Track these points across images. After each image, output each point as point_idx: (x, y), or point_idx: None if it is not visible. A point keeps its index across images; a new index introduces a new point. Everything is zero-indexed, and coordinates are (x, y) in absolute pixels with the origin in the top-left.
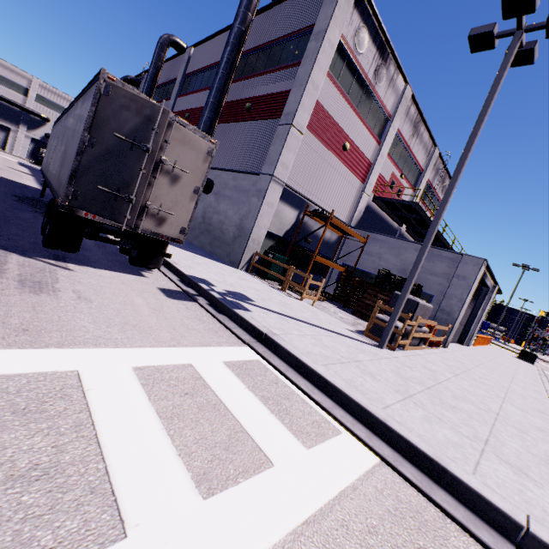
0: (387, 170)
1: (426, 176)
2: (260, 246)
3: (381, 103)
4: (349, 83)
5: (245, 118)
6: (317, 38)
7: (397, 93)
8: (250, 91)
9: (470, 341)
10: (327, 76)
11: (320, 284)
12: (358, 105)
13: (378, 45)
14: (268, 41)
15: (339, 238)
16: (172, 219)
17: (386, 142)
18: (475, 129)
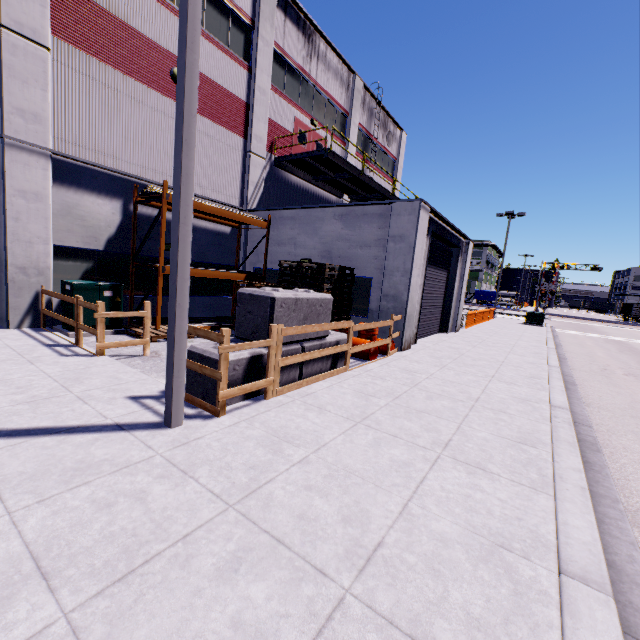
0: (283, 114)
1: (355, 120)
2: (48, 276)
3: None
4: None
5: None
6: None
7: None
8: None
9: (457, 325)
10: None
11: (140, 314)
12: None
13: None
14: None
15: (236, 233)
16: None
17: (261, 67)
18: None
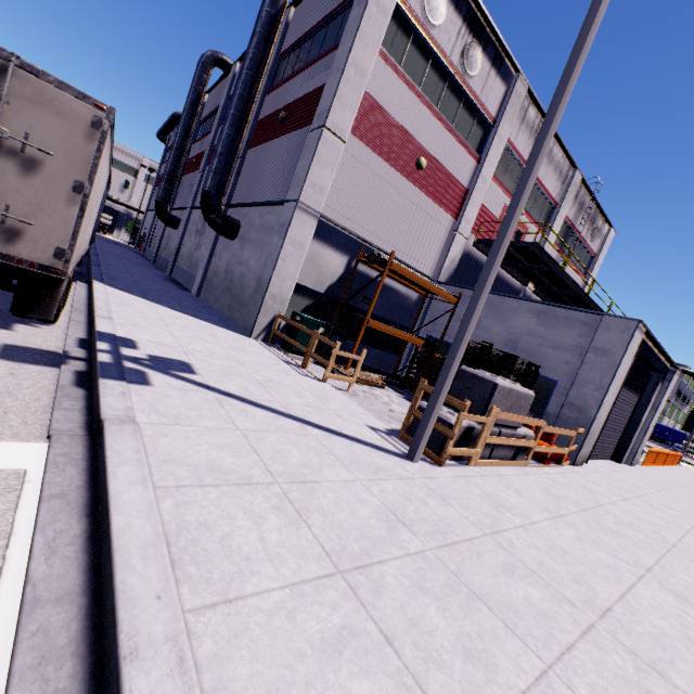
0: (495, 201)
1: (563, 212)
2: (285, 305)
3: (477, 101)
4: (420, 70)
5: (279, 133)
6: (361, 1)
7: (503, 86)
8: (287, 97)
9: (634, 458)
10: (380, 58)
11: (357, 357)
12: (439, 102)
13: (465, 13)
14: (311, 28)
15: (421, 300)
16: (36, 232)
17: (489, 159)
18: (571, 61)
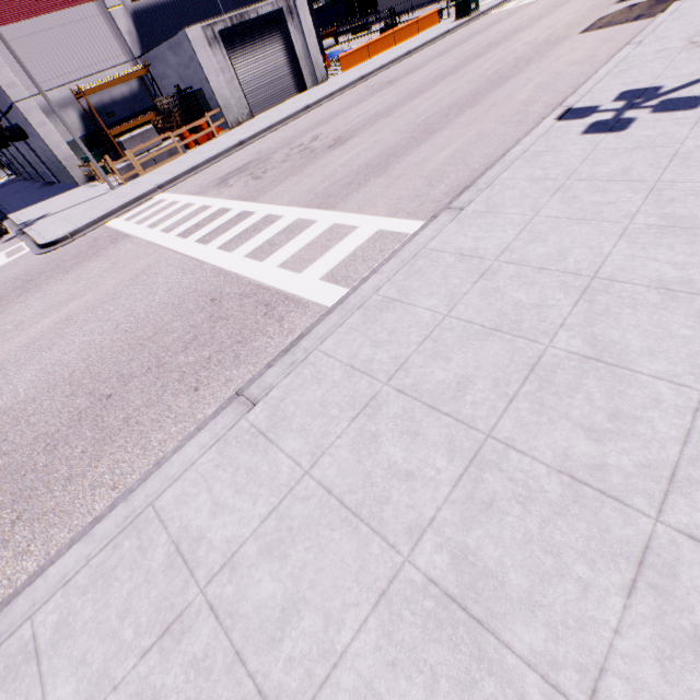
0: None
1: None
2: (76, 159)
3: None
4: None
5: None
6: None
7: None
8: None
9: (318, 78)
10: None
11: None
12: None
13: None
14: None
15: (141, 80)
16: None
17: None
18: None
